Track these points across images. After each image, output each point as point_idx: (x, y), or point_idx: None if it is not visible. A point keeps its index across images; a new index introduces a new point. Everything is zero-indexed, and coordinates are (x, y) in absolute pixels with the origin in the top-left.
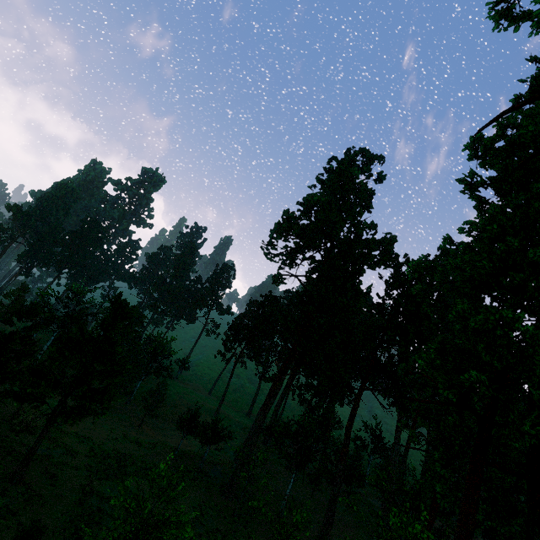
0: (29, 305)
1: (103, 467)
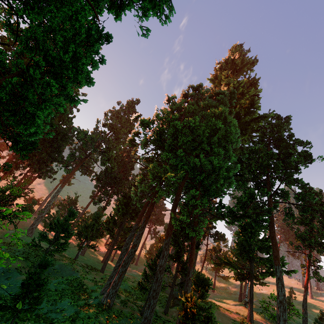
0: None
1: None
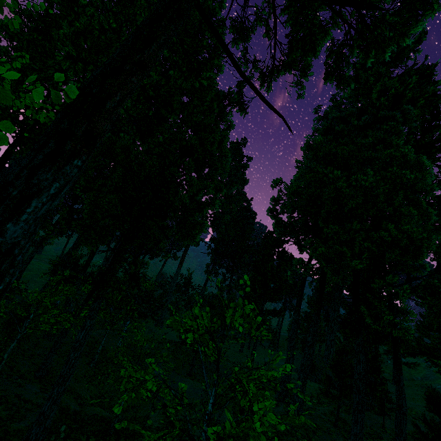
0: None
1: None
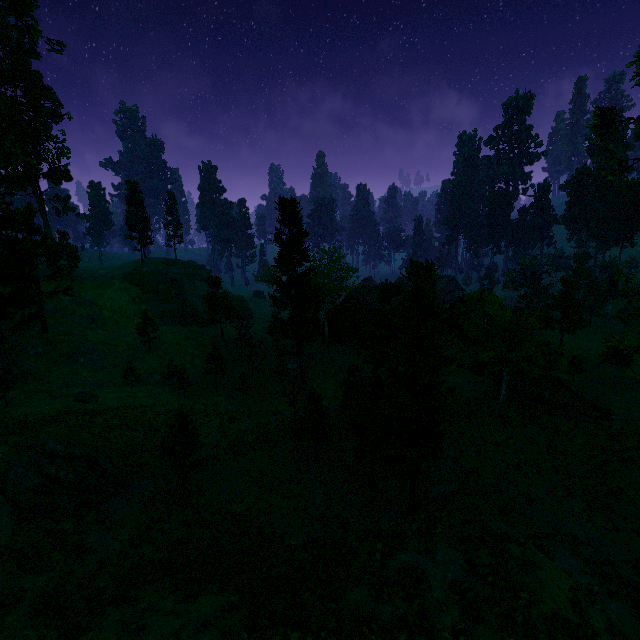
0: (524, 294)
1: (600, 352)
